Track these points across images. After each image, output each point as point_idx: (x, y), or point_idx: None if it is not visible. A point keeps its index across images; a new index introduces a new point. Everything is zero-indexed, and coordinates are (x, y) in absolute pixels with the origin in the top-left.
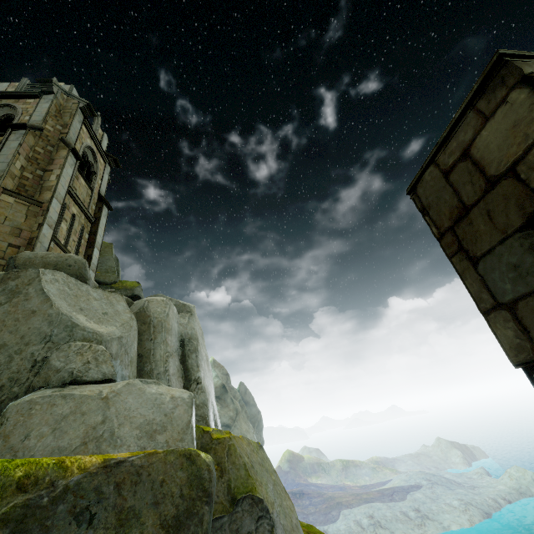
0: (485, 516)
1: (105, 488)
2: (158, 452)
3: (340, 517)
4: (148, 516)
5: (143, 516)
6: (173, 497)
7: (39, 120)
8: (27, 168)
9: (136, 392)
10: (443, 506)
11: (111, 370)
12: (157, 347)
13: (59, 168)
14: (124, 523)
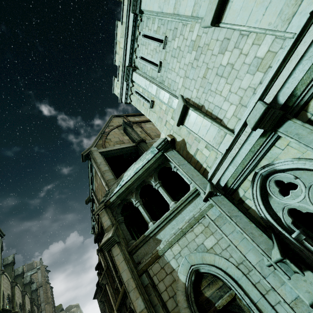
0: None
1: None
2: None
3: None
4: None
5: None
6: None
7: (41, 280)
8: (44, 295)
9: None
10: None
11: None
12: None
13: (49, 291)
14: None
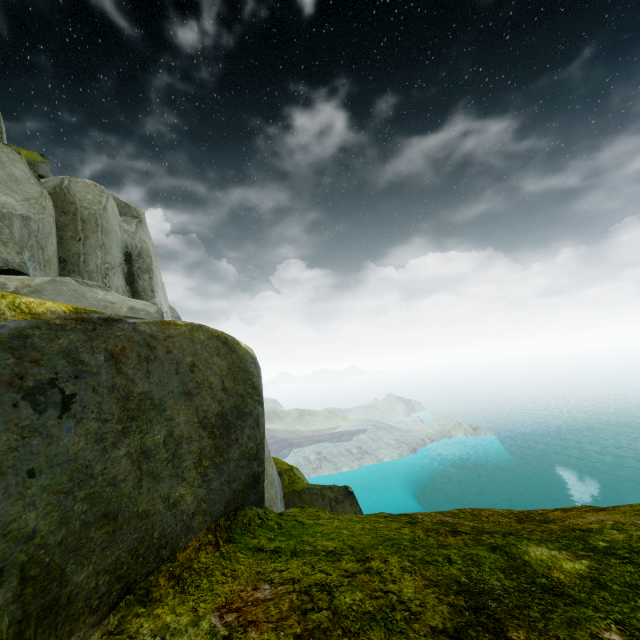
0: (412, 451)
1: (87, 356)
2: (178, 324)
3: (291, 454)
4: (176, 410)
5: (169, 408)
6: (213, 390)
7: None
8: None
9: (70, 294)
10: (381, 445)
11: (17, 257)
12: (90, 252)
13: None
14: (137, 416)
